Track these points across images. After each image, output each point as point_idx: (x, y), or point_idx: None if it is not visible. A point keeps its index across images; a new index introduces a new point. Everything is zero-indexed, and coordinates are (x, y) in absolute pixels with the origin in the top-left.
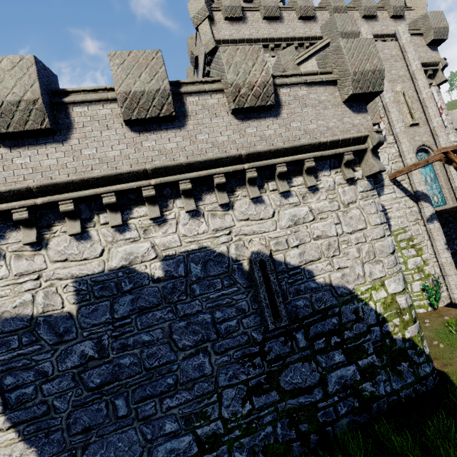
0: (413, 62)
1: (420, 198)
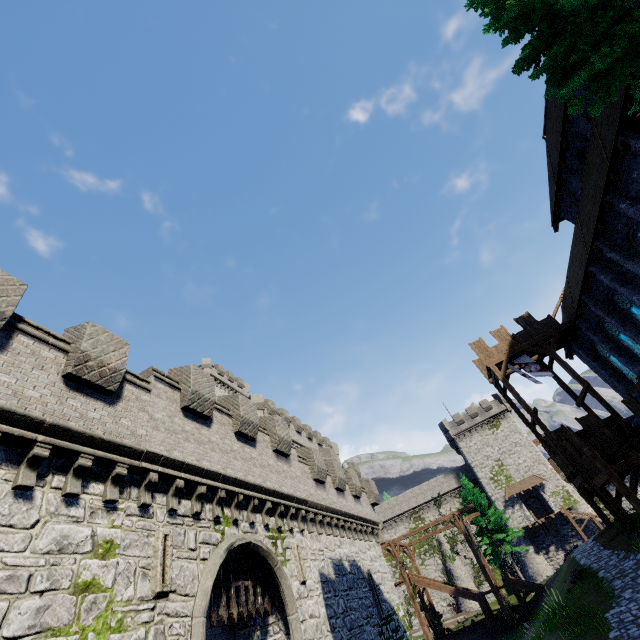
0: None
1: None
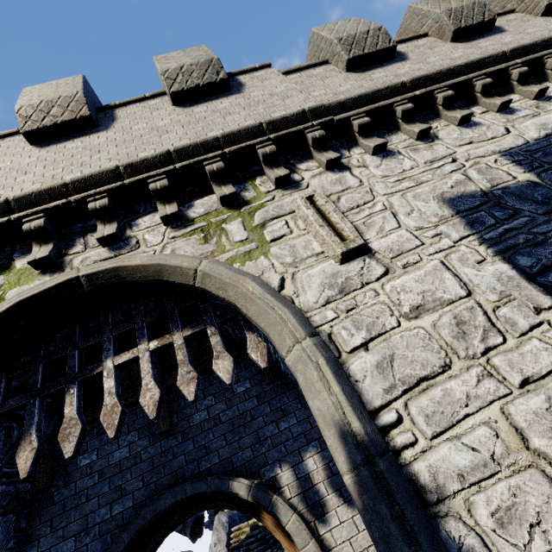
0: None
1: None
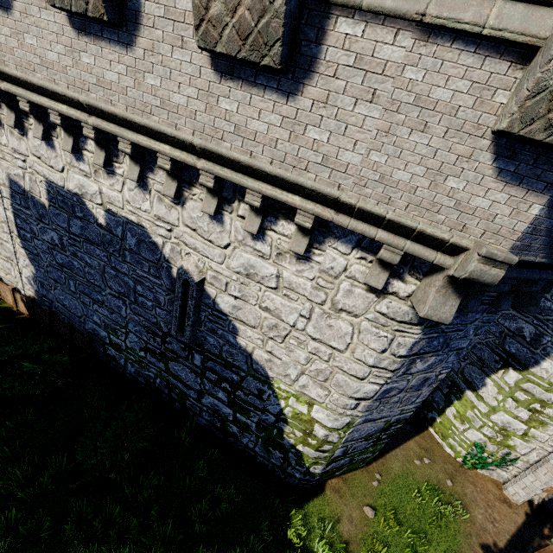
0: None
1: None
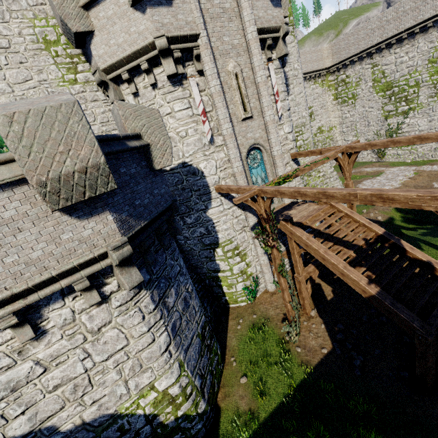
0: (248, 26)
1: (245, 208)
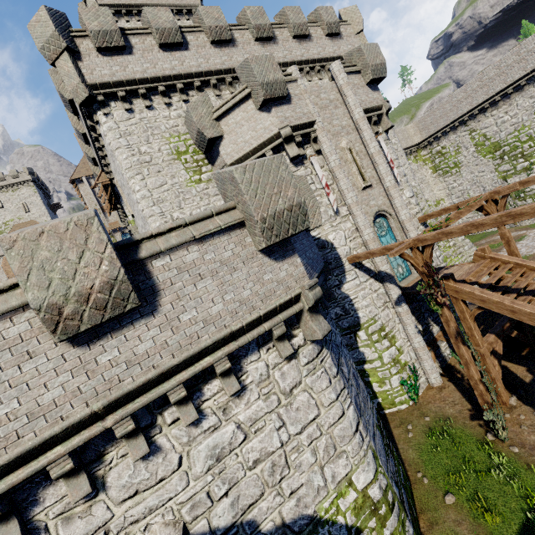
0: (354, 109)
1: (384, 279)
